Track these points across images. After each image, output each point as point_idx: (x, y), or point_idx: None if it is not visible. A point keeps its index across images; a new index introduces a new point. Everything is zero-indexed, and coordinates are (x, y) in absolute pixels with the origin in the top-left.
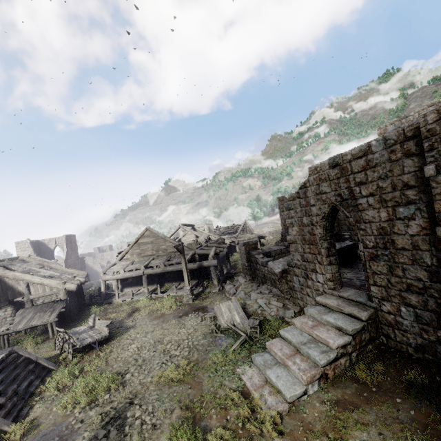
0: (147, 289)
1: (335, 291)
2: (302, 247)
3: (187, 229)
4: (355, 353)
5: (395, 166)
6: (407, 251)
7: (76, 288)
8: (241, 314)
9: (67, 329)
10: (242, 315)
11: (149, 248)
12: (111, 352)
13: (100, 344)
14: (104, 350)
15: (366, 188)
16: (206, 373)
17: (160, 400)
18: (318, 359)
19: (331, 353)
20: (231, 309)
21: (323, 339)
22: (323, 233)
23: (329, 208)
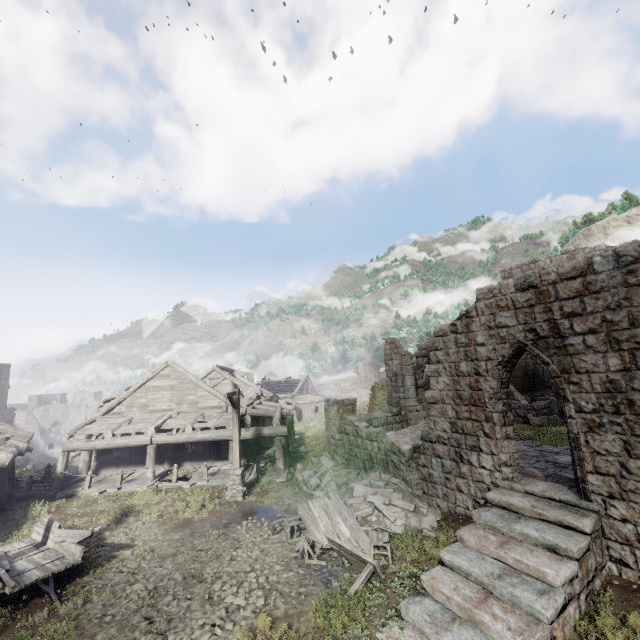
0: (152, 471)
1: (516, 484)
2: (454, 408)
3: (225, 374)
4: (584, 595)
5: (635, 292)
6: None
7: (10, 461)
8: (350, 522)
9: None
10: (352, 523)
11: (165, 397)
12: (85, 602)
13: (55, 583)
14: (67, 598)
15: (583, 322)
16: None
17: None
18: (540, 607)
19: (556, 594)
20: (330, 511)
21: (532, 567)
22: (497, 387)
23: (511, 349)
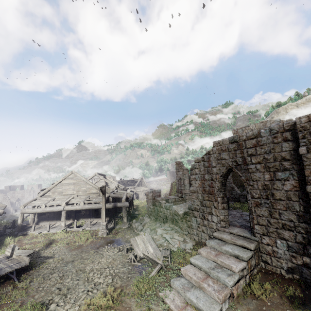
0: (64, 223)
1: (226, 229)
2: (202, 195)
3: (101, 177)
4: (248, 276)
5: (276, 146)
6: (283, 201)
7: None
8: (153, 246)
9: None
10: (154, 246)
11: (70, 188)
12: (30, 282)
13: (16, 274)
14: (22, 280)
15: (256, 158)
16: (132, 298)
17: None
18: (227, 281)
19: (235, 275)
20: (145, 241)
21: (227, 264)
22: (220, 186)
23: (226, 169)
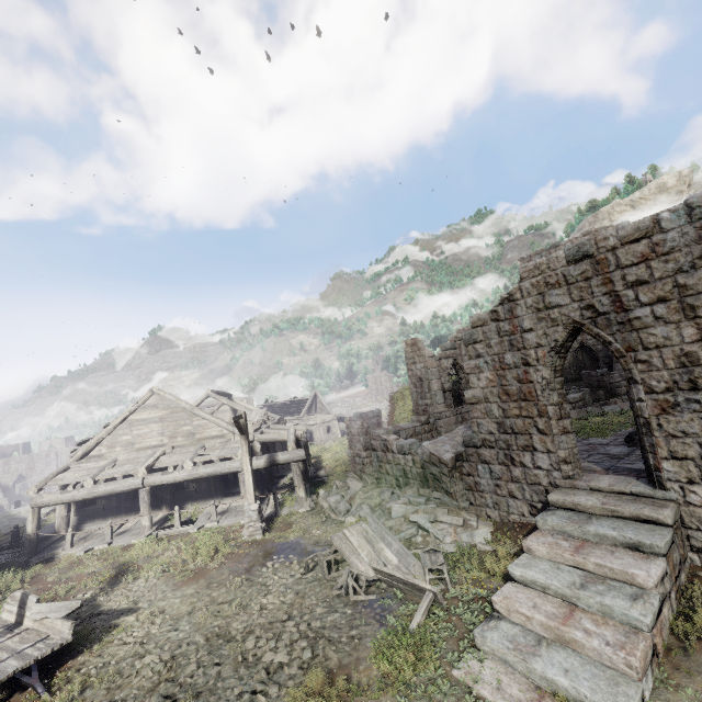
0: (148, 518)
1: (578, 481)
2: (500, 407)
3: (222, 399)
4: (674, 592)
5: None
6: None
7: None
8: (396, 546)
9: None
10: (398, 548)
11: (154, 431)
12: (83, 689)
13: (40, 671)
14: (59, 687)
15: (651, 290)
16: (384, 697)
17: None
18: (637, 614)
19: (650, 596)
20: (370, 537)
21: (618, 570)
22: (551, 377)
23: (565, 332)
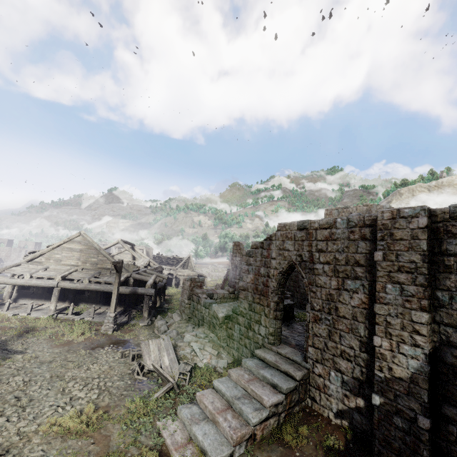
0: (55, 305)
1: (274, 347)
2: (252, 295)
3: (126, 246)
4: (284, 414)
5: (351, 244)
6: (347, 320)
7: None
8: (172, 356)
9: None
10: (172, 357)
11: (74, 256)
12: None
13: None
14: None
15: (325, 256)
16: (117, 424)
17: None
18: (251, 416)
19: (264, 411)
20: (161, 348)
21: (258, 395)
22: (277, 287)
23: (288, 265)
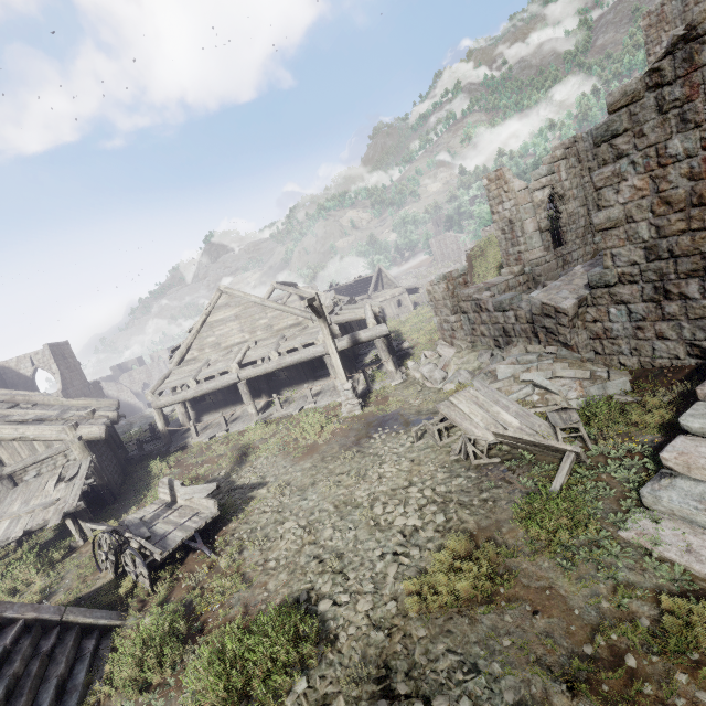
0: (253, 406)
1: None
2: (653, 224)
3: (289, 289)
4: None
5: None
6: None
7: (105, 432)
8: (514, 408)
9: (112, 516)
10: (516, 410)
11: (233, 329)
12: (241, 551)
13: (203, 536)
14: (221, 549)
15: None
16: (539, 559)
17: (476, 670)
18: None
19: None
20: (482, 403)
21: None
22: None
23: None
